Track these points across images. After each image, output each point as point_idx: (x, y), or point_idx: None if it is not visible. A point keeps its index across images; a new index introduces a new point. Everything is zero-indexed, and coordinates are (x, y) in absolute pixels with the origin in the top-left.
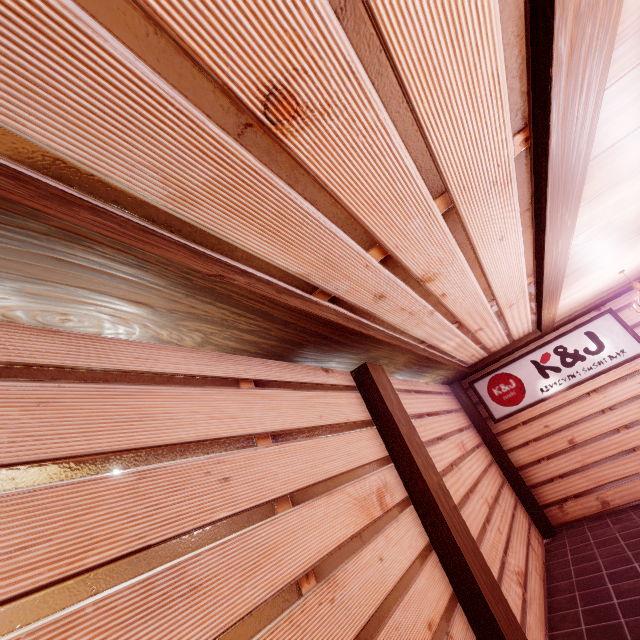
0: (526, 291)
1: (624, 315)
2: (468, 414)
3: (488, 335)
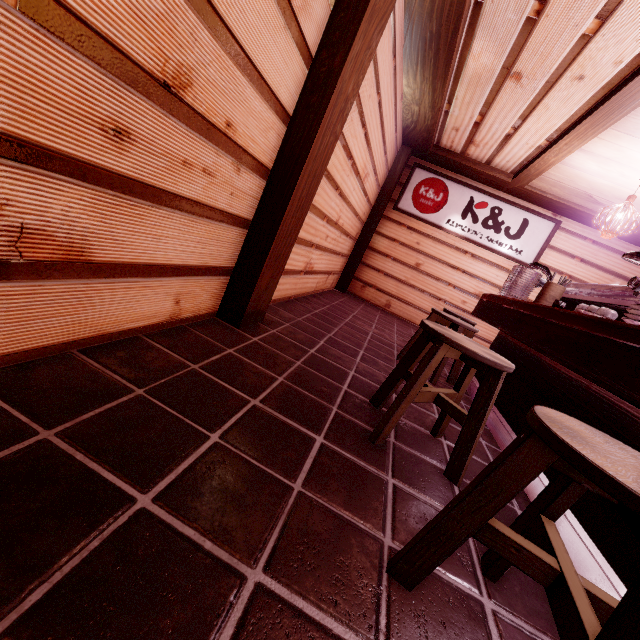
0: (617, 70)
1: (558, 235)
2: (387, 180)
3: (503, 110)
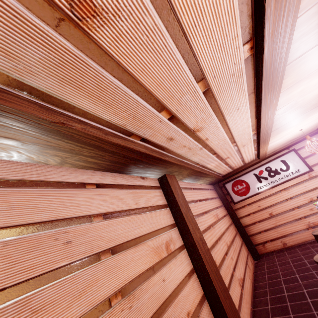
0: (252, 138)
1: (300, 152)
2: (221, 199)
3: (232, 160)
